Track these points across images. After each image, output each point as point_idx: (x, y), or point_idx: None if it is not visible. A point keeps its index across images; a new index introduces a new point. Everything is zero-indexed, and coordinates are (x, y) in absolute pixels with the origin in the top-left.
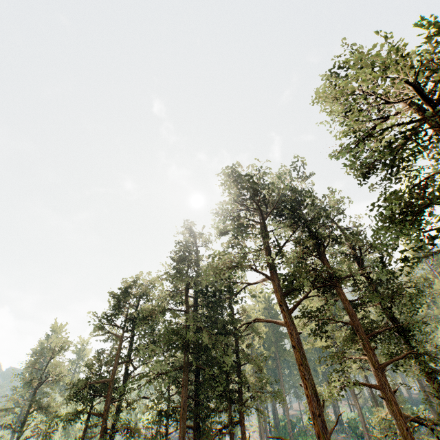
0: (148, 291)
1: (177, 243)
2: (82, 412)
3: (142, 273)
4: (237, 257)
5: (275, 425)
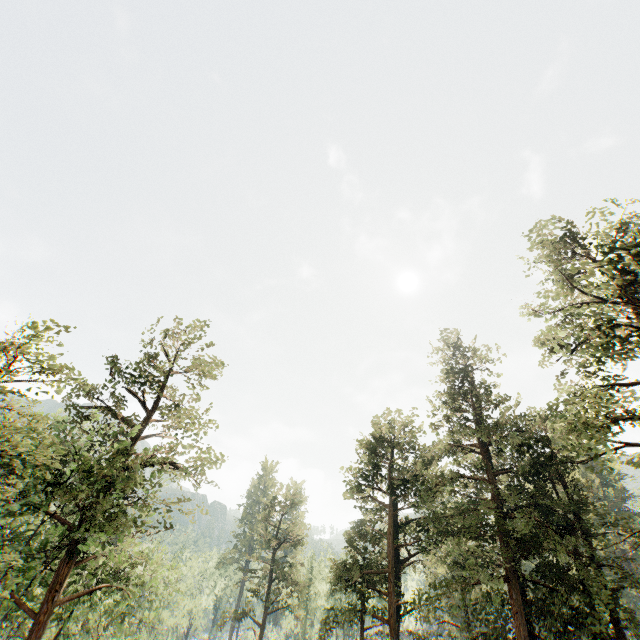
0: (412, 441)
1: (449, 369)
2: (359, 609)
3: (390, 411)
4: (575, 394)
5: None
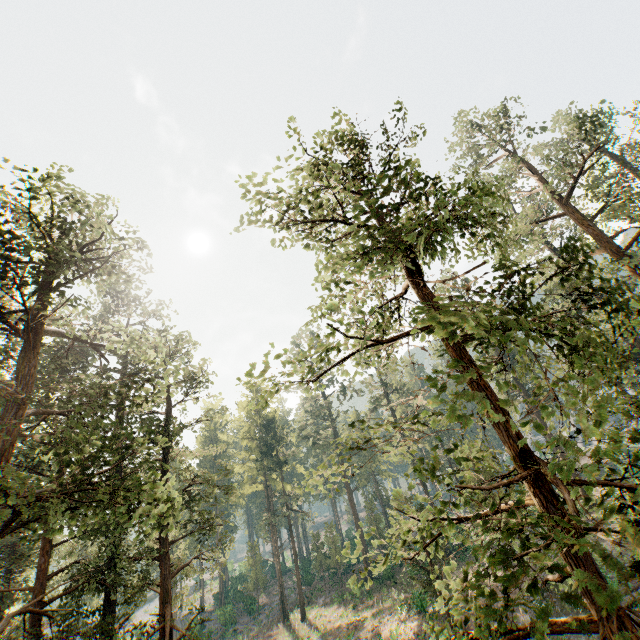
0: None
1: None
2: None
3: None
4: None
5: (223, 584)
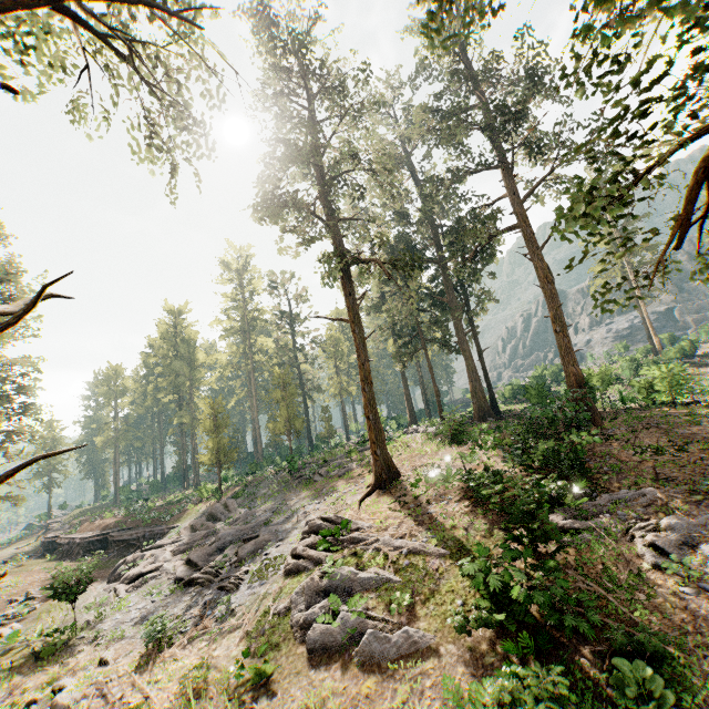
0: None
1: None
2: None
3: None
4: None
5: None
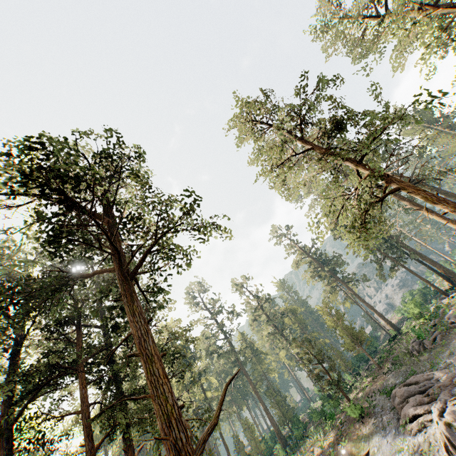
0: None
1: None
2: None
3: None
4: None
5: None
